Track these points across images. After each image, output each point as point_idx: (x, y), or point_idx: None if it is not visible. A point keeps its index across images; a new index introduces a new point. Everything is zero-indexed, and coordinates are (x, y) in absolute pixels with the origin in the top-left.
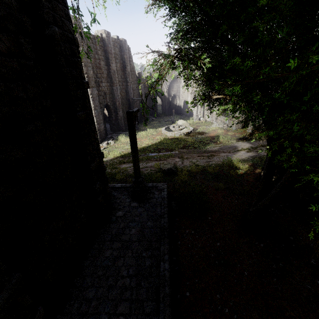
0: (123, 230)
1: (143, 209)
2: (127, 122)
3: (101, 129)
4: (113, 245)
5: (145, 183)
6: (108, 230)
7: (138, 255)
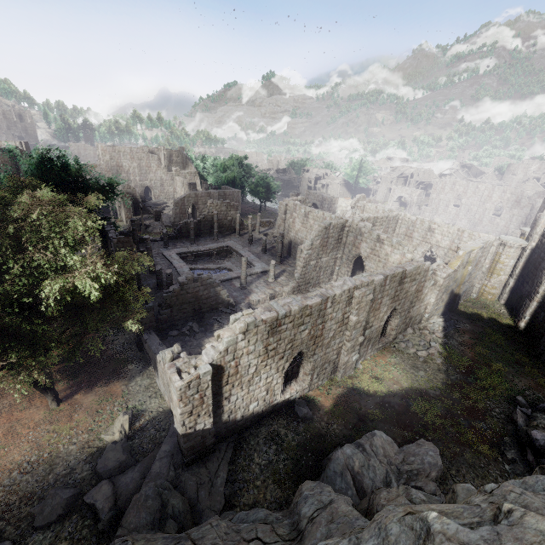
0: None
1: None
2: None
3: None
4: None
5: None
6: None
7: None
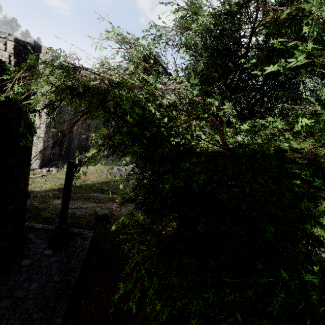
0: (21, 283)
1: (57, 259)
2: (66, 170)
3: (46, 154)
4: (1, 303)
5: (69, 229)
6: (2, 282)
7: (27, 317)
